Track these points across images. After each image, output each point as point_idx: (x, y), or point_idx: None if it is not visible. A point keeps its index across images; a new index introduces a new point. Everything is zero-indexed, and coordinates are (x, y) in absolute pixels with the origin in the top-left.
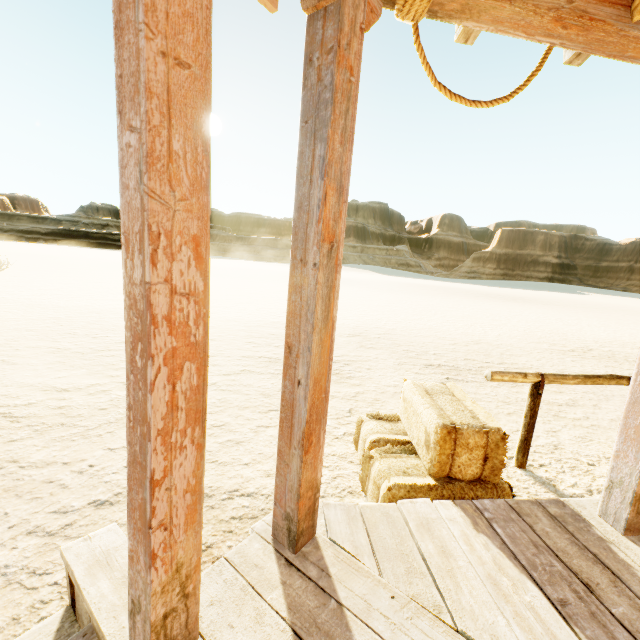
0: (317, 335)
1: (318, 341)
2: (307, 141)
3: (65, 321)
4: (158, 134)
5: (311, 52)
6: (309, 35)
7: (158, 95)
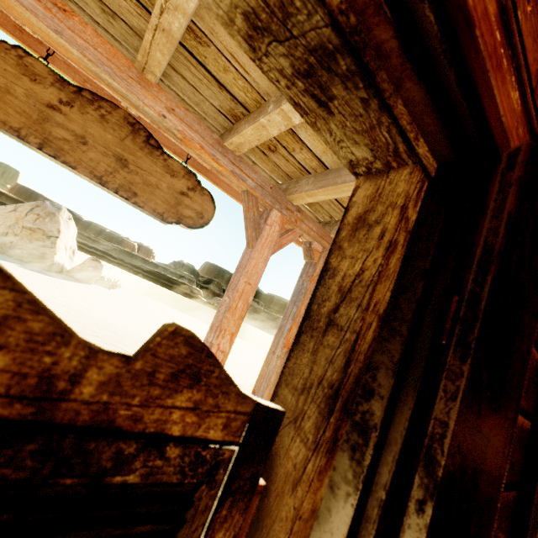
0: (268, 390)
1: (268, 394)
2: (291, 304)
3: (135, 334)
4: (235, 301)
5: (303, 273)
6: (304, 267)
7: (239, 292)
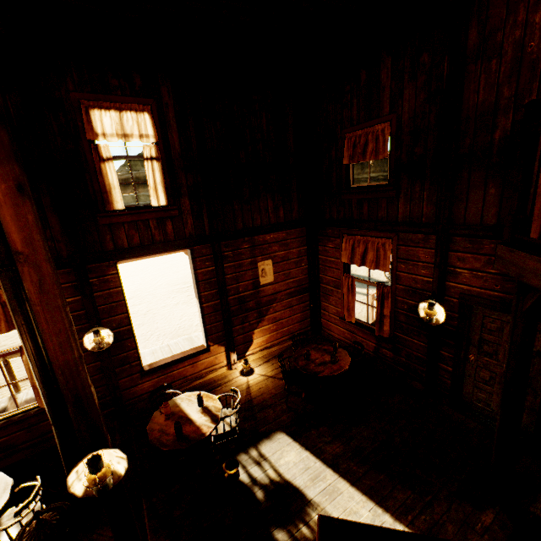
0: None
1: None
2: None
3: None
4: None
5: None
6: None
7: None
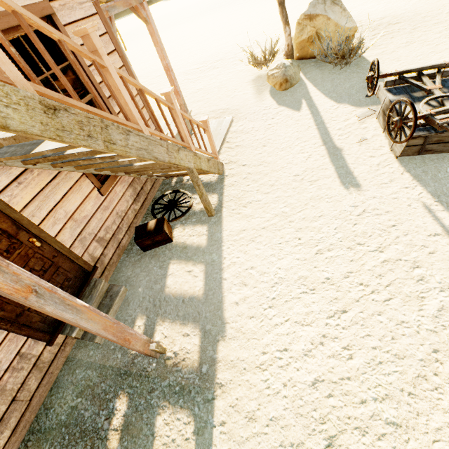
0: None
1: None
2: None
3: None
4: None
5: None
6: None
7: None
